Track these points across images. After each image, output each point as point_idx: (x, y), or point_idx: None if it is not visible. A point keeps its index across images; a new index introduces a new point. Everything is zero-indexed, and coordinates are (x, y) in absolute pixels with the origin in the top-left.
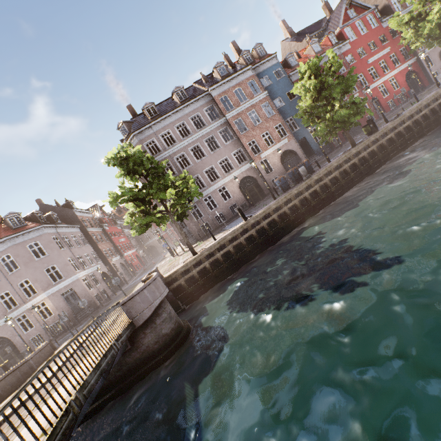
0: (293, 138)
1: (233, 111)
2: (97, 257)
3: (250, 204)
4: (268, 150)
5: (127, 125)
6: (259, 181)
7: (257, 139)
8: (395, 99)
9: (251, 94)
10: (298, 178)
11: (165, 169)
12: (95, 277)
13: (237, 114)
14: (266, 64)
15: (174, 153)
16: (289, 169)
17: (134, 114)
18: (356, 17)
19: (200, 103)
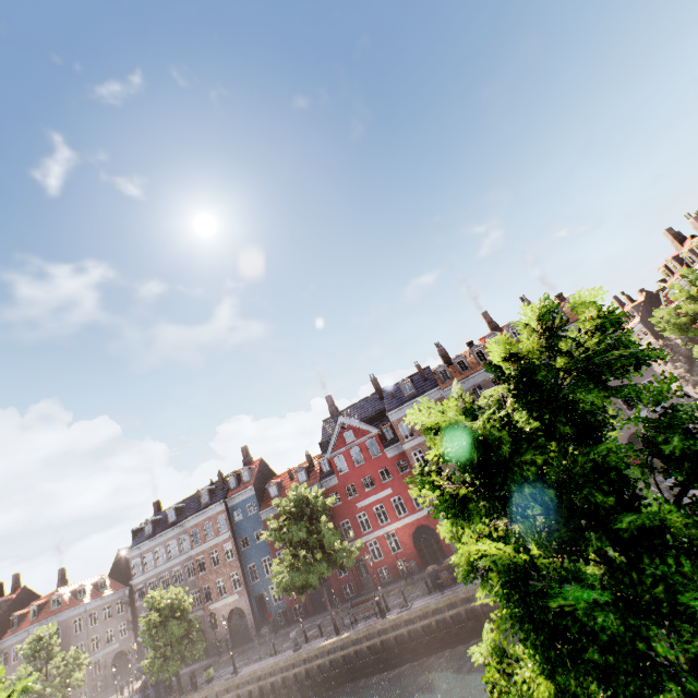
0: (246, 593)
1: (196, 549)
2: (127, 628)
3: (195, 659)
4: (216, 603)
5: (135, 534)
6: (206, 635)
7: (212, 584)
8: (392, 567)
9: (218, 531)
10: (152, 695)
11: (140, 591)
12: (102, 662)
13: (201, 551)
14: (242, 495)
15: (149, 577)
16: (237, 631)
17: (156, 511)
18: (350, 444)
19: (178, 529)
